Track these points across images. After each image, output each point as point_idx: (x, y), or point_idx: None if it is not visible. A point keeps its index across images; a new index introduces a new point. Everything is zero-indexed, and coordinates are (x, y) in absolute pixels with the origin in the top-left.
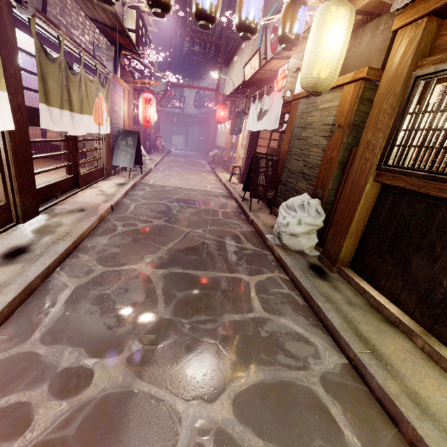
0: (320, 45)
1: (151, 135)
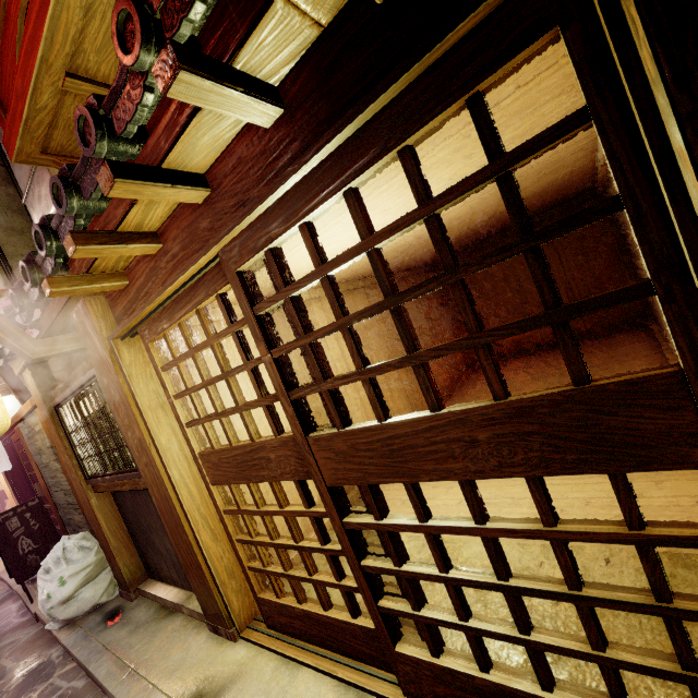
0: None
1: None
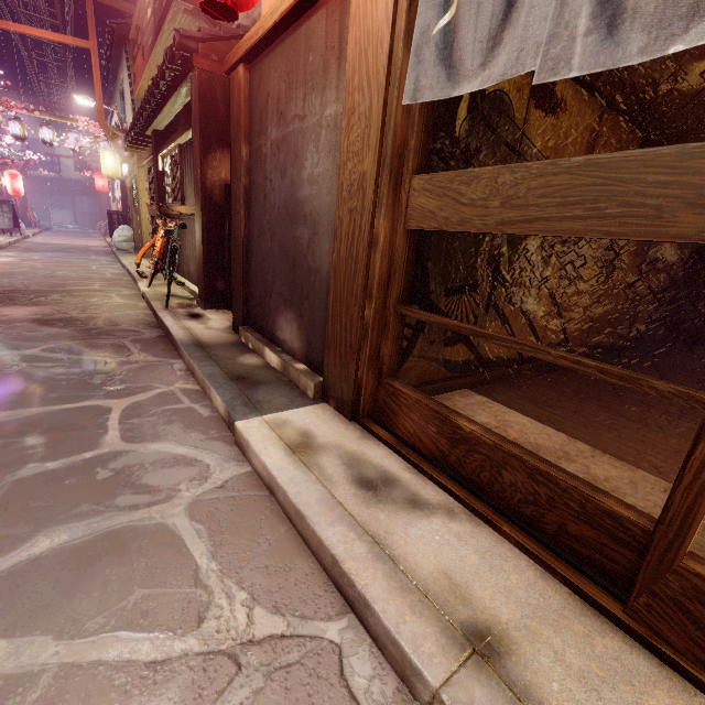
0: (105, 163)
1: (18, 207)
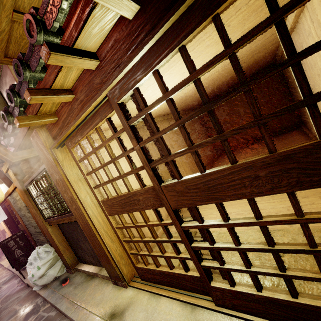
0: None
1: None
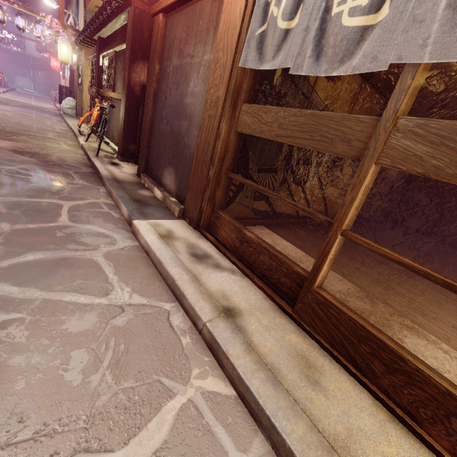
0: (61, 51)
1: None
